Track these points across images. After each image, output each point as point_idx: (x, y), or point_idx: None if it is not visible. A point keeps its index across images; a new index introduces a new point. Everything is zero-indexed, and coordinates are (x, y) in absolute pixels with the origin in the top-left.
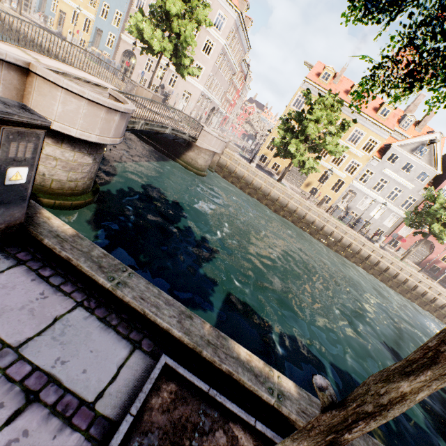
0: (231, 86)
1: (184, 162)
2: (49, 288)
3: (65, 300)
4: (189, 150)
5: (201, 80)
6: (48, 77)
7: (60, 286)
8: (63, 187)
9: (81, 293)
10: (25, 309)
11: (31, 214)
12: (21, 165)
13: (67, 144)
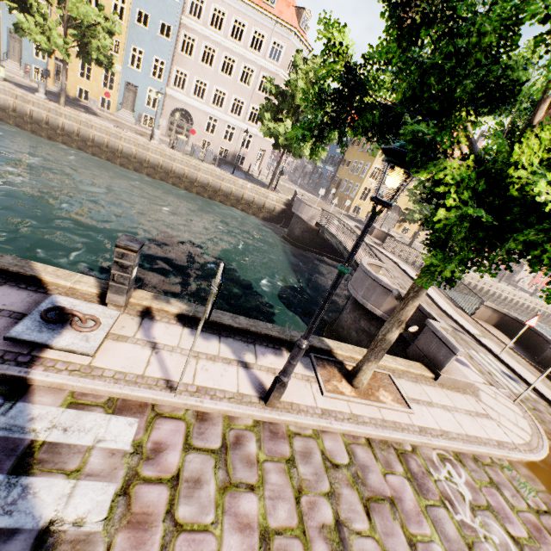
0: None
1: None
2: None
3: None
4: None
5: None
6: None
7: None
8: None
9: None
10: None
11: None
12: None
13: None
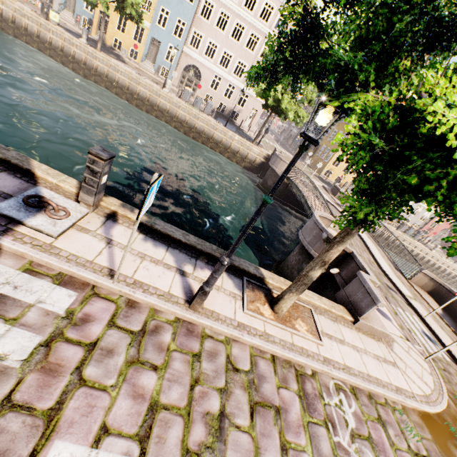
0: None
1: None
2: None
3: None
4: None
5: None
6: None
7: None
8: None
9: None
10: None
11: None
12: None
13: None
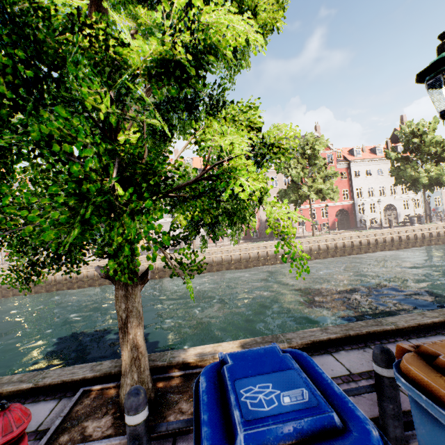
0: None
1: None
2: None
3: None
4: None
5: None
6: None
7: None
8: None
9: None
10: None
11: None
12: None
13: None
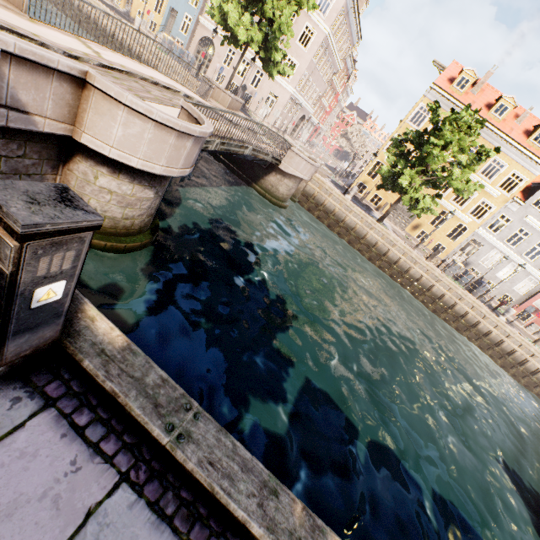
0: (329, 89)
1: (262, 188)
2: (85, 449)
3: (104, 471)
4: (270, 174)
5: (293, 80)
6: (108, 90)
7: (99, 443)
8: (116, 226)
9: (127, 455)
10: (47, 498)
11: (70, 315)
12: (55, 280)
13: (125, 175)
